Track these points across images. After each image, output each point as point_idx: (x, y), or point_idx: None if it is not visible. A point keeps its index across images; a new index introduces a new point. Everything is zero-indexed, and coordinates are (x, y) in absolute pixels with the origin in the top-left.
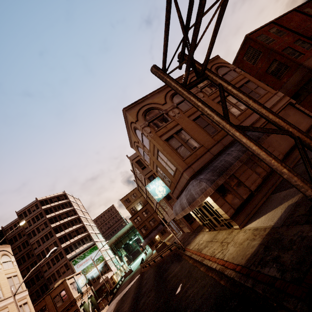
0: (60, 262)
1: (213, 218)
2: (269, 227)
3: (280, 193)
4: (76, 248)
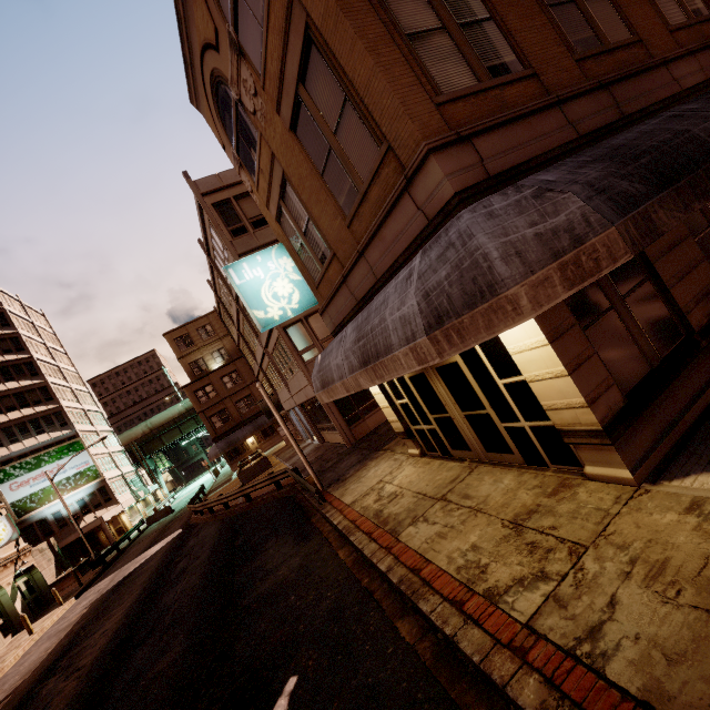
0: None
1: (467, 418)
2: None
3: None
4: (14, 442)
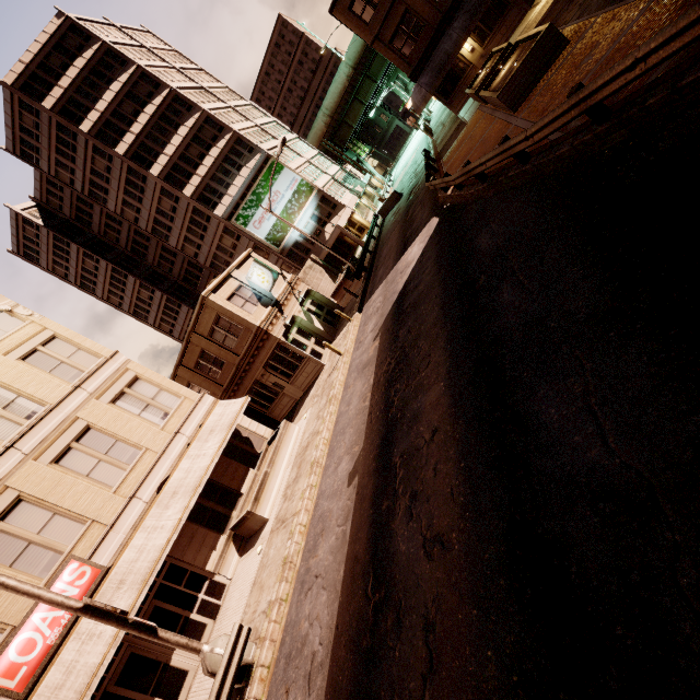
0: (211, 230)
1: None
2: None
3: None
4: (227, 187)
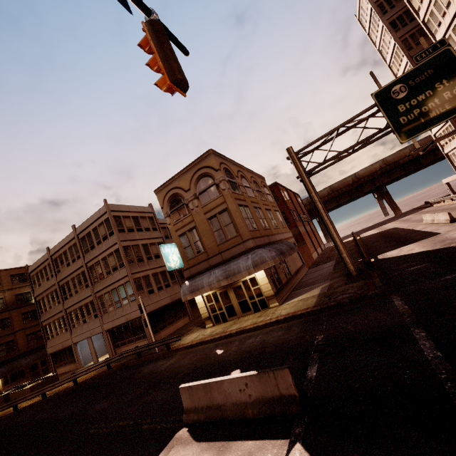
0: None
1: (239, 303)
2: (317, 294)
3: (304, 289)
4: None
